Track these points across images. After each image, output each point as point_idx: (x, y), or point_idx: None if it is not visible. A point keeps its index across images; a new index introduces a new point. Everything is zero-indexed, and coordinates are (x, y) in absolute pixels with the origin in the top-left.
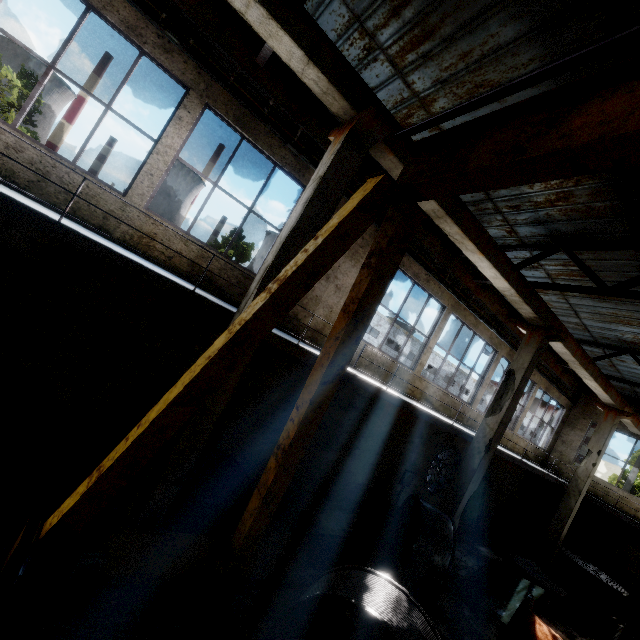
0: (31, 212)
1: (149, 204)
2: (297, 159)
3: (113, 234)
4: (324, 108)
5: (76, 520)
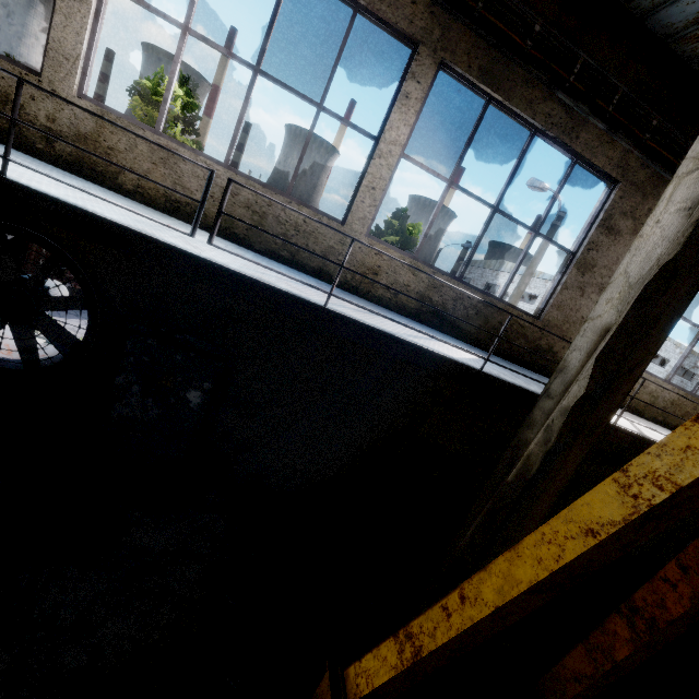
0: (295, 302)
1: (369, 228)
2: (569, 112)
3: (333, 276)
4: (621, 7)
5: (387, 690)
